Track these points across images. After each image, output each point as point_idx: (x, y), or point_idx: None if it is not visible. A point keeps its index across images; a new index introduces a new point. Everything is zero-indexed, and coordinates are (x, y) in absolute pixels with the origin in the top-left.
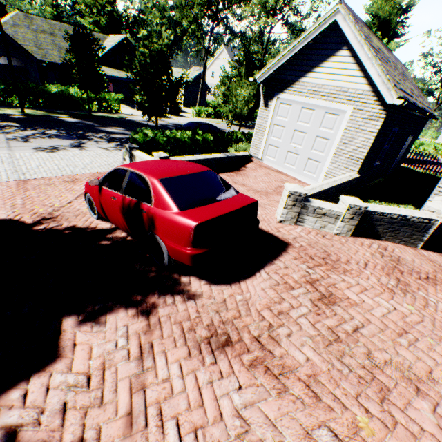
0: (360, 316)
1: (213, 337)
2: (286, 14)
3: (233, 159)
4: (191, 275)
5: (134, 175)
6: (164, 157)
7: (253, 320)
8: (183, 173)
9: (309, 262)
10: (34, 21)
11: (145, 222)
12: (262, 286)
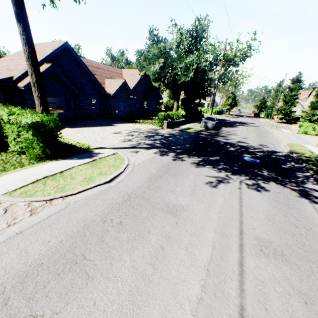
0: None
1: None
2: None
3: None
4: None
5: None
6: None
7: None
8: None
9: None
10: None
11: None
12: None
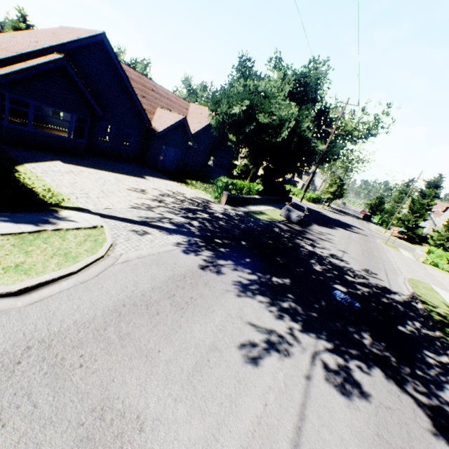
0: None
1: None
2: None
3: None
4: None
5: None
6: None
7: None
8: None
9: None
10: None
11: None
12: None
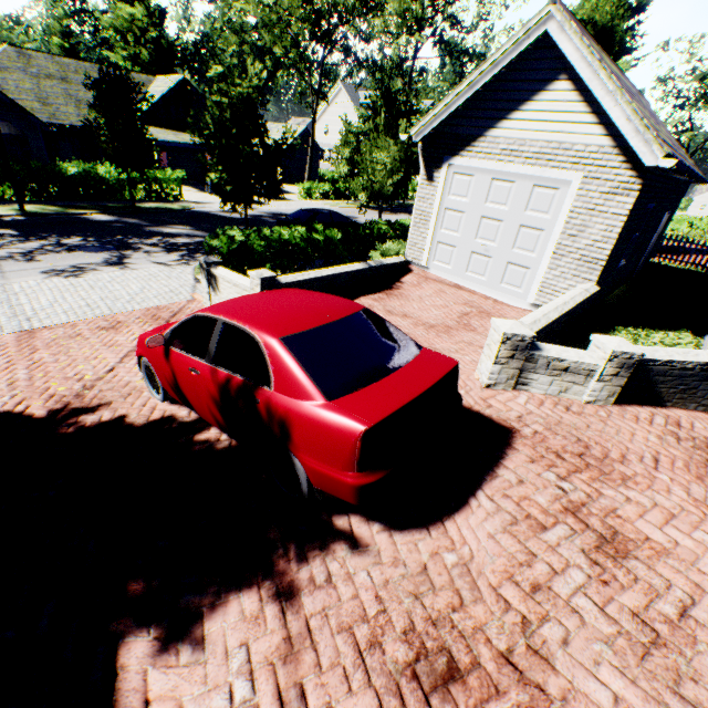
0: (681, 579)
1: (421, 661)
2: (439, 27)
3: (381, 271)
4: (351, 512)
5: (230, 330)
6: (269, 277)
7: (490, 611)
8: (321, 322)
9: (557, 465)
10: (33, 60)
11: (259, 418)
12: (489, 530)
